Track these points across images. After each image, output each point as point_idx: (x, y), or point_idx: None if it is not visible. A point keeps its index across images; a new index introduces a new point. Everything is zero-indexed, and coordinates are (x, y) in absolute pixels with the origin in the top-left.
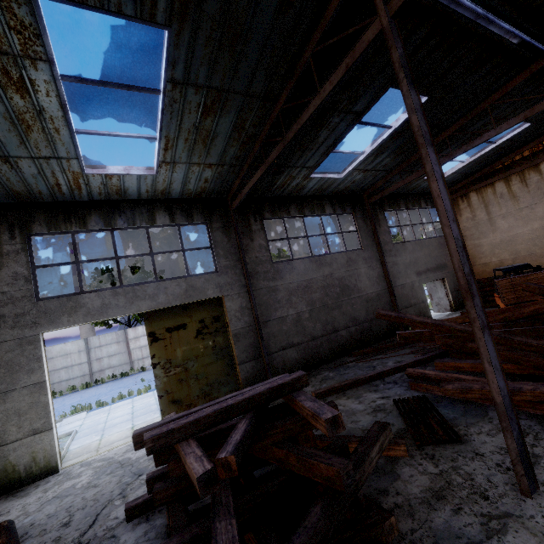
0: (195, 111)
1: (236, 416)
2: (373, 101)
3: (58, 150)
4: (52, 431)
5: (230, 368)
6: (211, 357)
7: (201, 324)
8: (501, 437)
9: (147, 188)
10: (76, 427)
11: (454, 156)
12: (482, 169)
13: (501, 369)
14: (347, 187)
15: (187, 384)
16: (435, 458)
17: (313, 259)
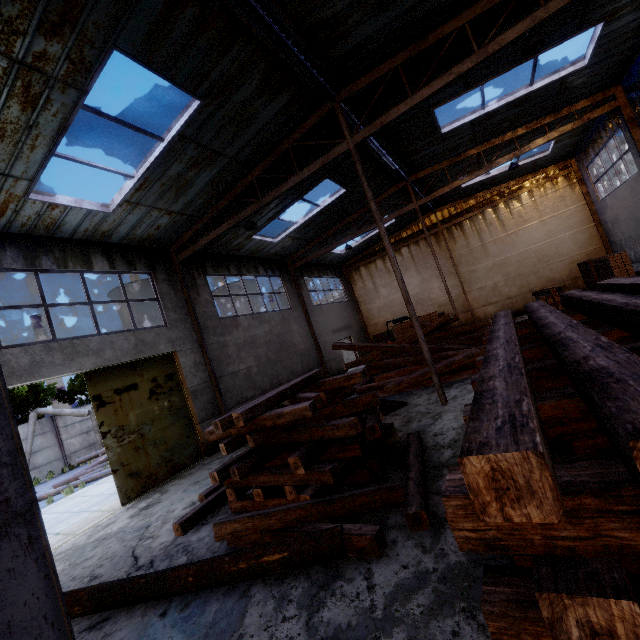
0: (186, 162)
1: (290, 397)
2: (314, 185)
3: (13, 167)
4: None
5: (190, 429)
6: (168, 419)
7: (153, 383)
8: (424, 397)
9: (89, 226)
10: None
11: (358, 235)
12: (367, 249)
13: (425, 343)
14: (277, 252)
15: (145, 452)
16: (398, 414)
17: (254, 316)
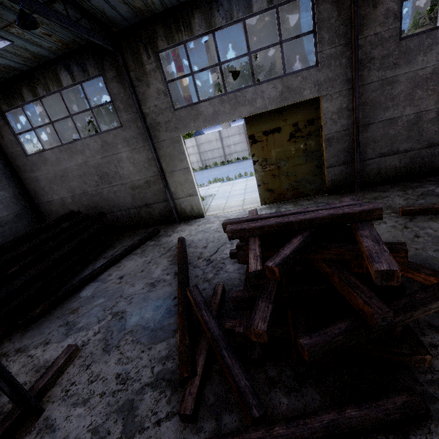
0: None
1: (295, 231)
2: None
3: None
4: (198, 196)
5: (318, 170)
6: (301, 159)
7: (294, 127)
8: None
9: None
10: (215, 191)
11: None
12: None
13: None
14: None
15: (279, 179)
16: None
17: None
